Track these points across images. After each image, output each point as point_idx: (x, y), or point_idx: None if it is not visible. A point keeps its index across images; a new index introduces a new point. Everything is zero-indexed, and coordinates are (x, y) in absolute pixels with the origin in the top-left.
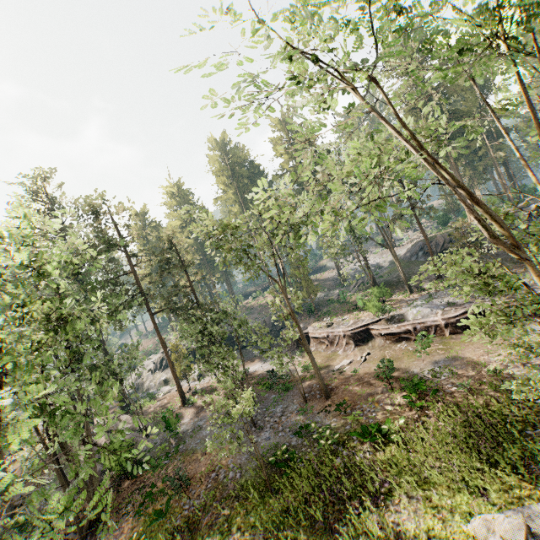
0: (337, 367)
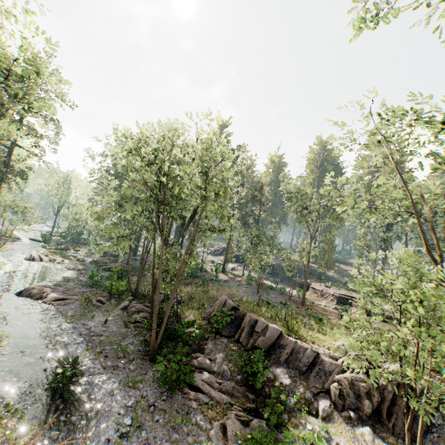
0: (317, 303)
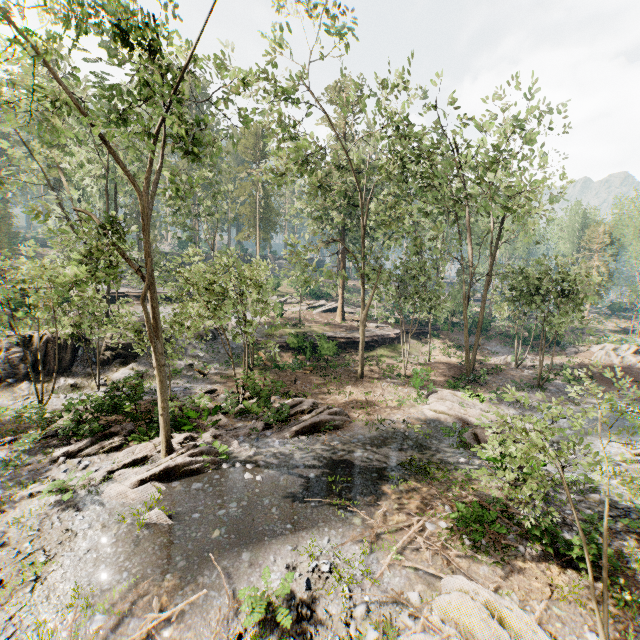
0: None
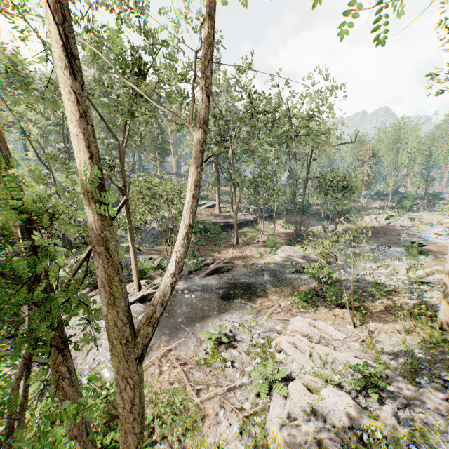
0: None
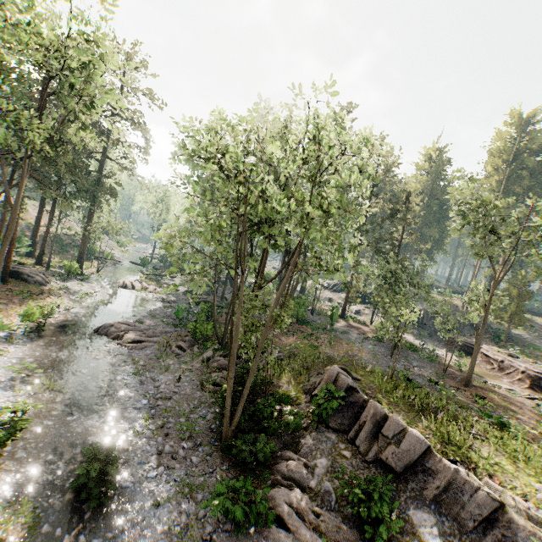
0: (491, 382)
